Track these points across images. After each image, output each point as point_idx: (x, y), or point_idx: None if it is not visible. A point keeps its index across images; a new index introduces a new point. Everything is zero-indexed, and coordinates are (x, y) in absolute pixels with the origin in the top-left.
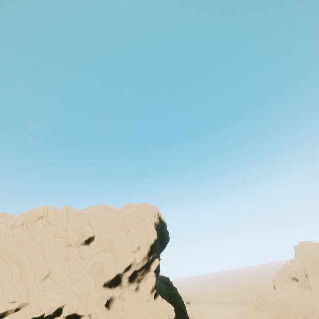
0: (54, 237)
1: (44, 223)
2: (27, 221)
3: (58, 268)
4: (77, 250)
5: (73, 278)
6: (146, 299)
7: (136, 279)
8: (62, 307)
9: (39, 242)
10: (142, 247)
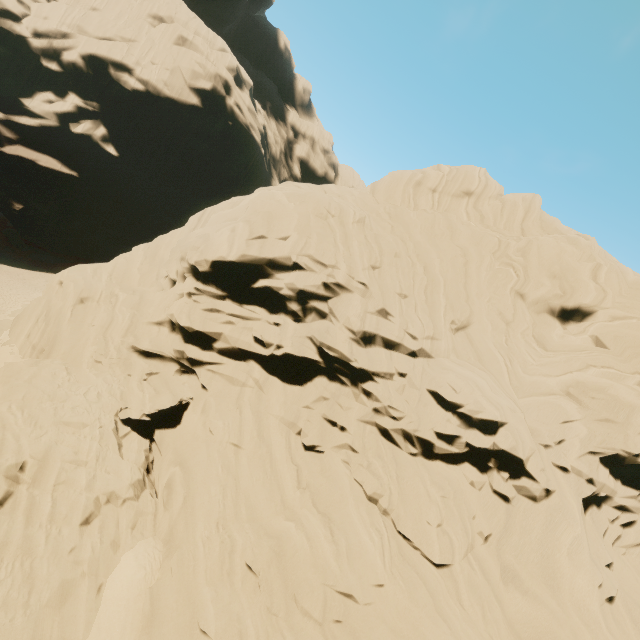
0: (492, 255)
1: (469, 210)
2: (443, 187)
3: (485, 328)
4: (532, 318)
5: (513, 374)
6: None
7: None
8: (499, 424)
9: (461, 247)
10: None
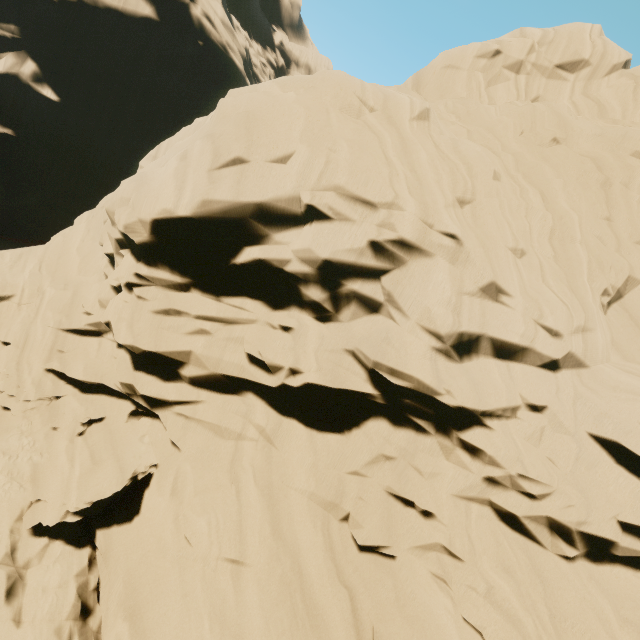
0: None
1: (576, 100)
2: (533, 64)
3: None
4: None
5: None
6: None
7: None
8: None
9: (589, 156)
10: None
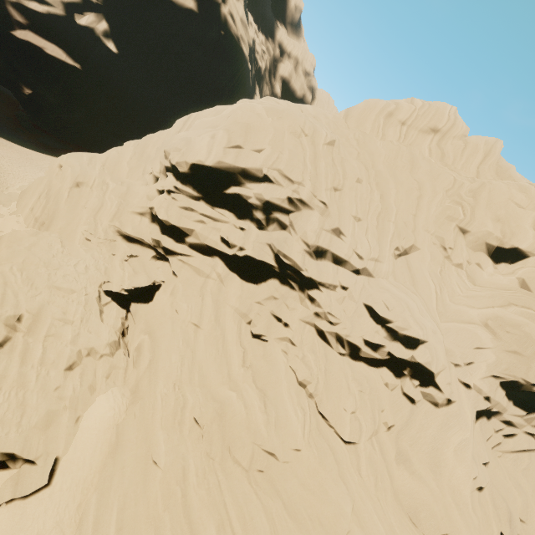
0: (445, 192)
1: (432, 147)
2: (413, 121)
3: (424, 257)
4: (468, 255)
5: (440, 301)
6: None
7: None
8: (420, 342)
9: (418, 181)
10: None
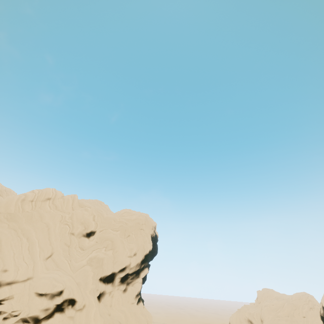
0: (60, 222)
1: (50, 205)
2: (37, 198)
3: (60, 252)
4: (78, 240)
5: (72, 265)
6: (131, 301)
7: (127, 282)
8: (63, 288)
9: (46, 223)
10: (138, 254)
